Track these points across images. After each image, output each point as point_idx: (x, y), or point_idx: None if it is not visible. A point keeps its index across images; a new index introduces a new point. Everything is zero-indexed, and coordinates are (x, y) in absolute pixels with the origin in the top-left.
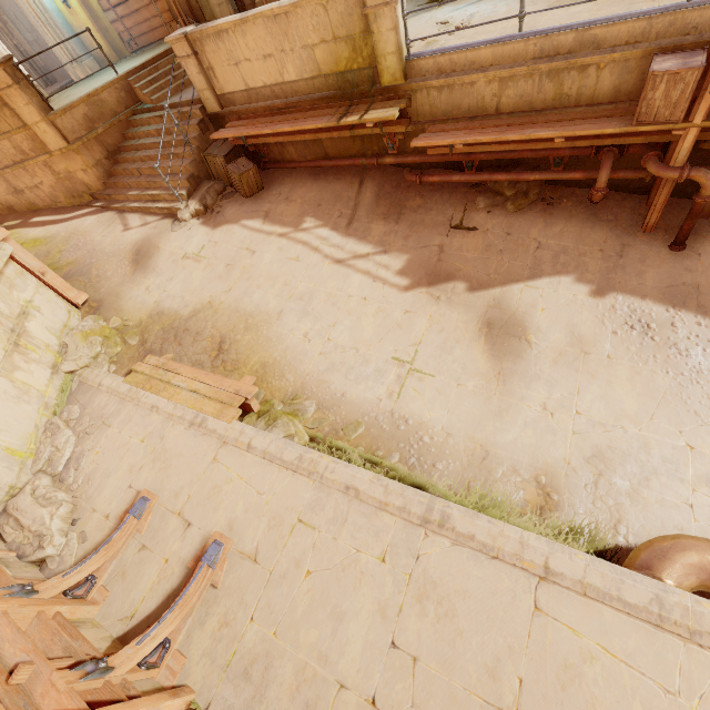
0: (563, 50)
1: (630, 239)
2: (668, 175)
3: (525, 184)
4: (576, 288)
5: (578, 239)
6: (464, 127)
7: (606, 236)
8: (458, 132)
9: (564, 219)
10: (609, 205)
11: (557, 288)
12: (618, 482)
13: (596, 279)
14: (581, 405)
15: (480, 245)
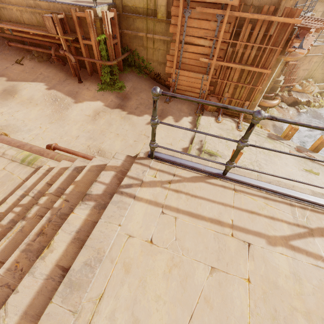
0: (33, 6)
1: (69, 77)
2: (61, 52)
3: (42, 53)
4: (43, 86)
5: (54, 74)
6: (13, 24)
7: (63, 76)
8: (9, 25)
9: (53, 68)
10: (68, 67)
11: (37, 85)
12: (6, 131)
13: (51, 85)
14: (16, 114)
15: (21, 69)
